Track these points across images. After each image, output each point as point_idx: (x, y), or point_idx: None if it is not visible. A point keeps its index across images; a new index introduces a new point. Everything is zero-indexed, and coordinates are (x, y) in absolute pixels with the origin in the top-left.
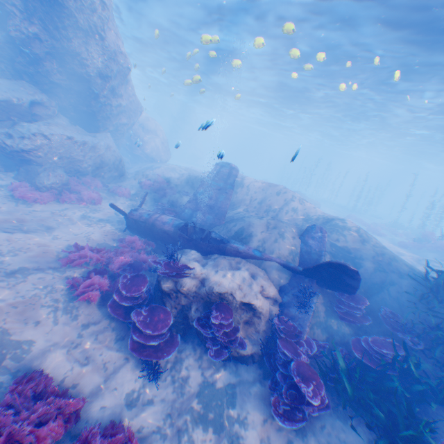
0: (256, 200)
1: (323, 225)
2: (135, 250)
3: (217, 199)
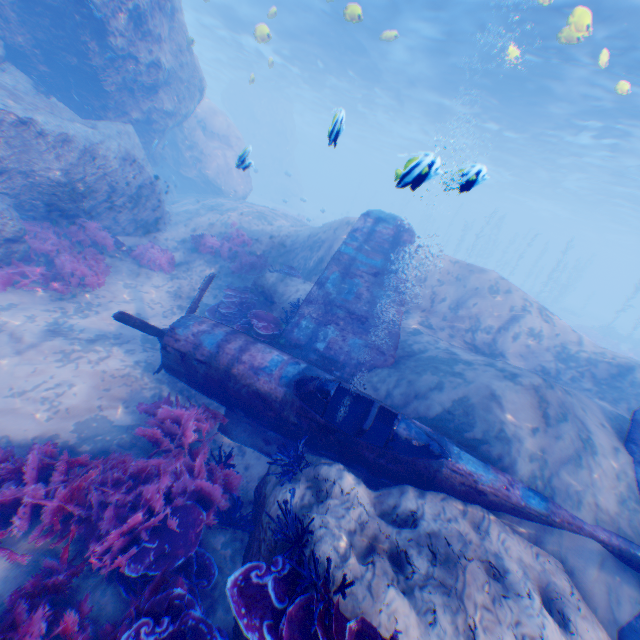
0: (444, 300)
1: (613, 379)
2: (180, 449)
3: (375, 301)
